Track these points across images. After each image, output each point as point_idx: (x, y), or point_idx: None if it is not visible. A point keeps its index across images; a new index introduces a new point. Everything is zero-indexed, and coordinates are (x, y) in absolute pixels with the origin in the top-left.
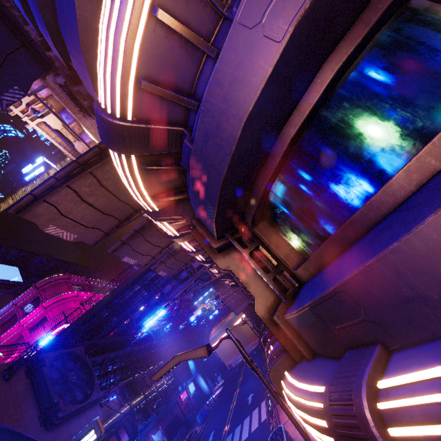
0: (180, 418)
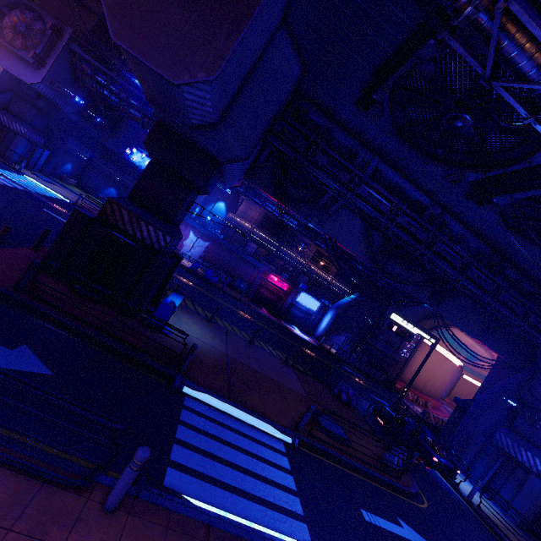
0: (243, 277)
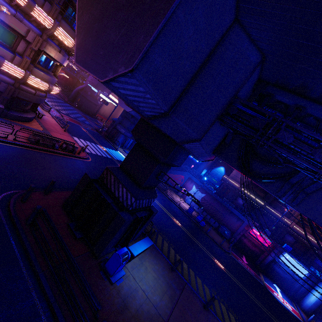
0: (228, 225)
